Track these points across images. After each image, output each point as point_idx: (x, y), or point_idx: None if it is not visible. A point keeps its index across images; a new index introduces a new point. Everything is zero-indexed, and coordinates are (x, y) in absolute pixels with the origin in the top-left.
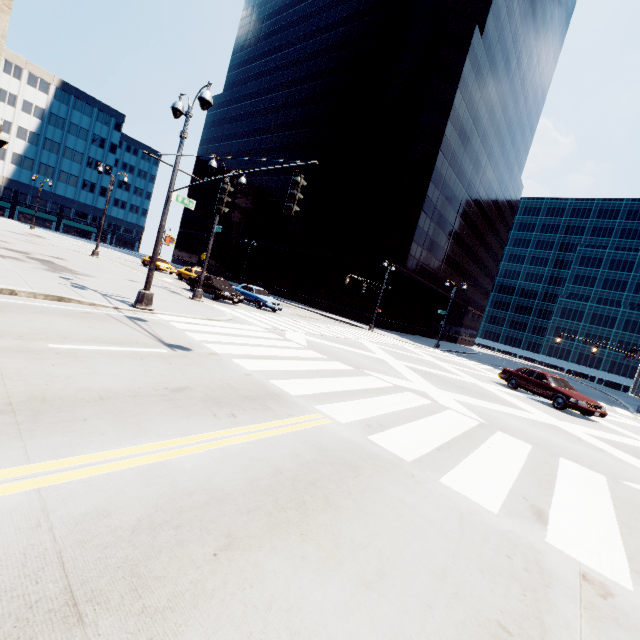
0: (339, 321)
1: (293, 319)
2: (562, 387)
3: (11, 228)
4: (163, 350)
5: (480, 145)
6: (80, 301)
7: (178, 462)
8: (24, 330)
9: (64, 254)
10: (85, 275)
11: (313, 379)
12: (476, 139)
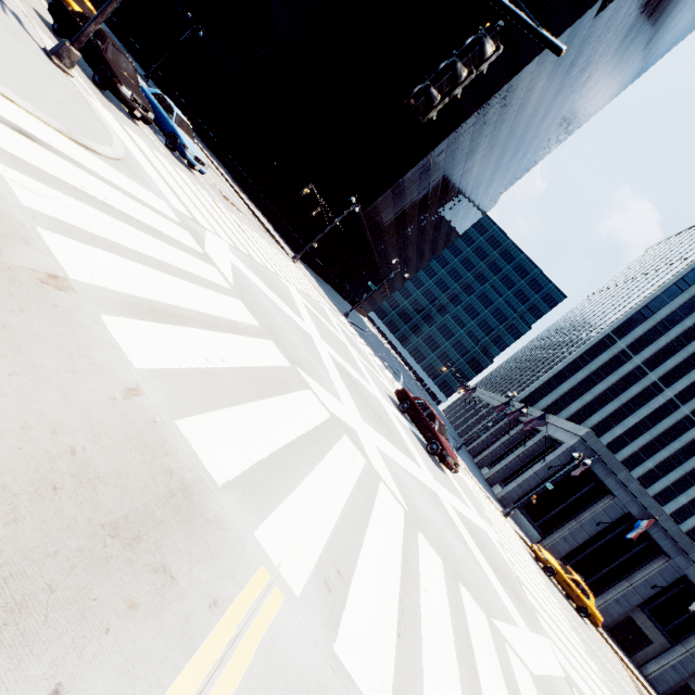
0: (264, 227)
1: (215, 201)
2: (441, 434)
3: None
4: None
5: (504, 137)
6: None
7: None
8: None
9: None
10: None
11: (247, 406)
12: (507, 128)
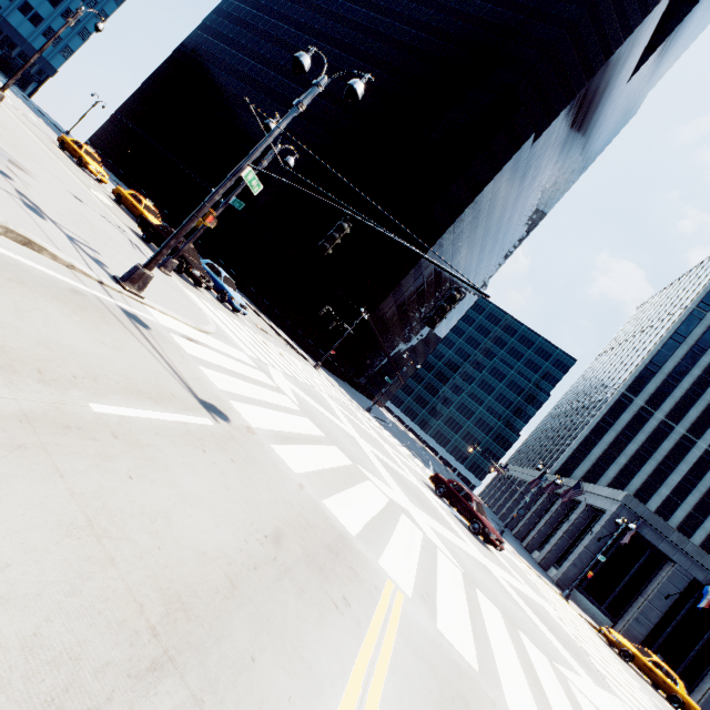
0: (287, 342)
1: (258, 335)
2: (480, 513)
3: None
4: (208, 420)
5: (481, 237)
6: (55, 256)
7: None
8: (33, 347)
9: None
10: (17, 165)
11: (345, 493)
12: (481, 230)
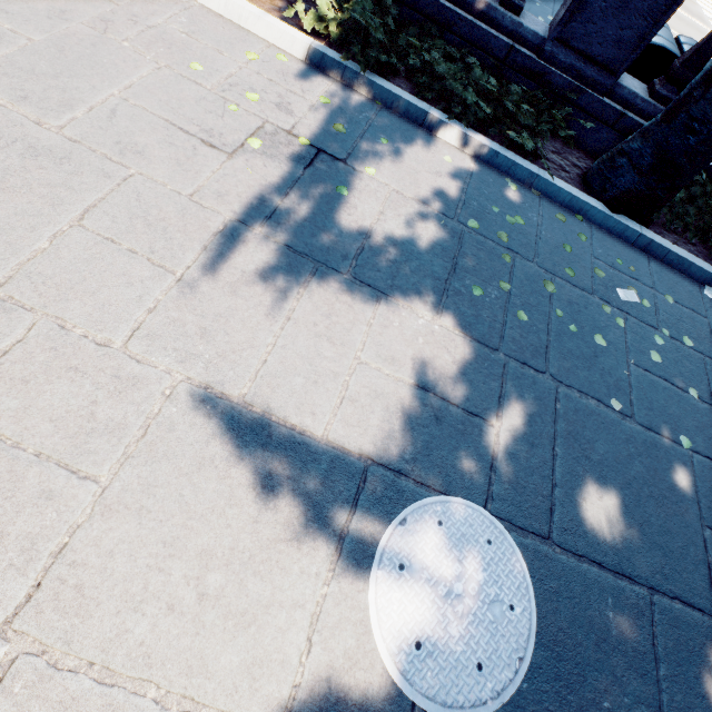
0: None
1: None
2: None
3: None
4: None
5: None
6: None
7: None
8: None
9: None
10: None
11: None
12: None
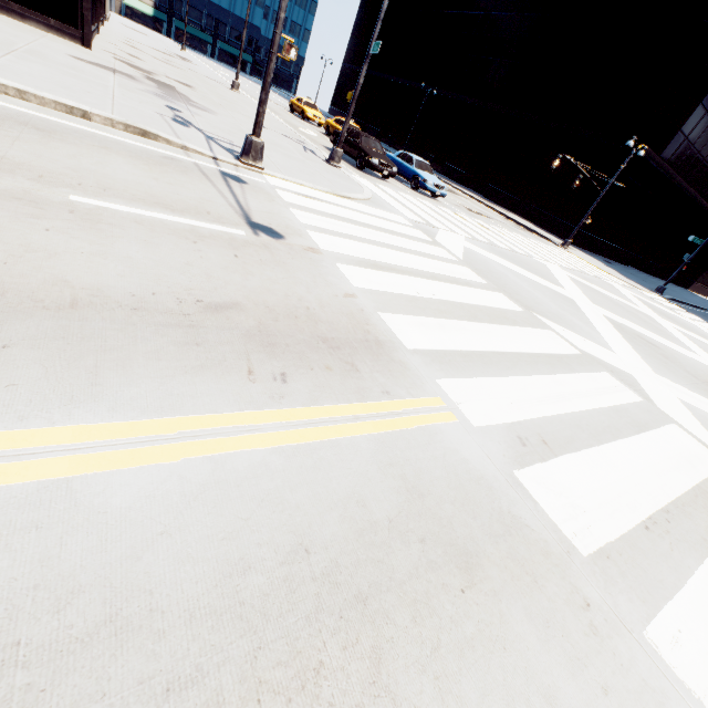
0: (521, 226)
1: (456, 213)
2: None
3: (158, 46)
4: (239, 232)
5: None
6: (168, 140)
7: (105, 486)
8: (55, 168)
9: (197, 82)
10: (202, 109)
11: (452, 321)
12: None
